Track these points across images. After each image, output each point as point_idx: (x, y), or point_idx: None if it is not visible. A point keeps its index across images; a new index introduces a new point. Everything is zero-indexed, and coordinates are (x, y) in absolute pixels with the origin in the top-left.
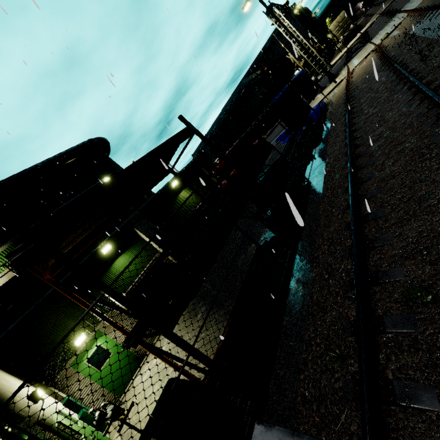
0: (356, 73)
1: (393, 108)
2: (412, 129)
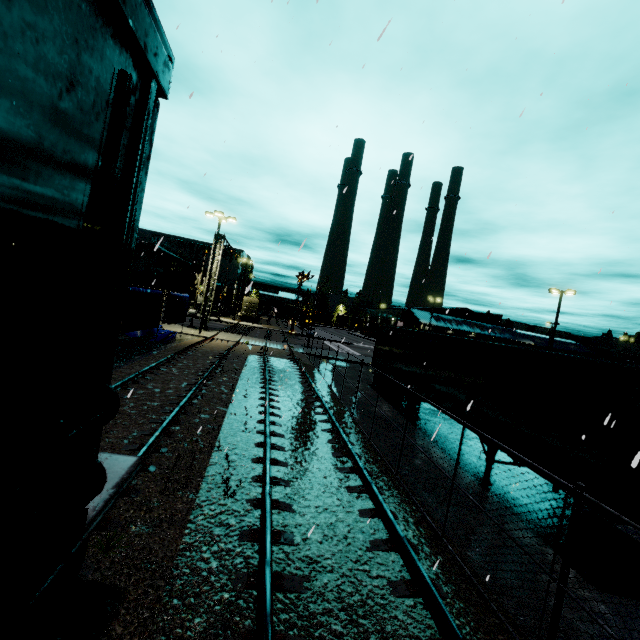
0: (213, 342)
1: (181, 381)
2: (166, 398)
